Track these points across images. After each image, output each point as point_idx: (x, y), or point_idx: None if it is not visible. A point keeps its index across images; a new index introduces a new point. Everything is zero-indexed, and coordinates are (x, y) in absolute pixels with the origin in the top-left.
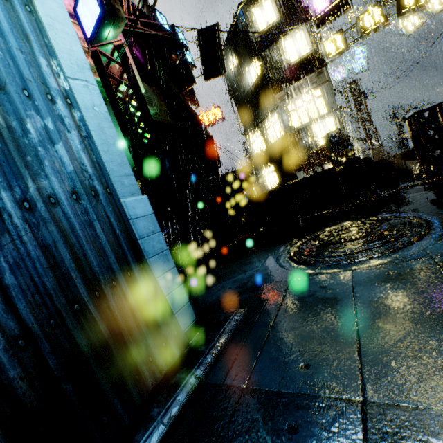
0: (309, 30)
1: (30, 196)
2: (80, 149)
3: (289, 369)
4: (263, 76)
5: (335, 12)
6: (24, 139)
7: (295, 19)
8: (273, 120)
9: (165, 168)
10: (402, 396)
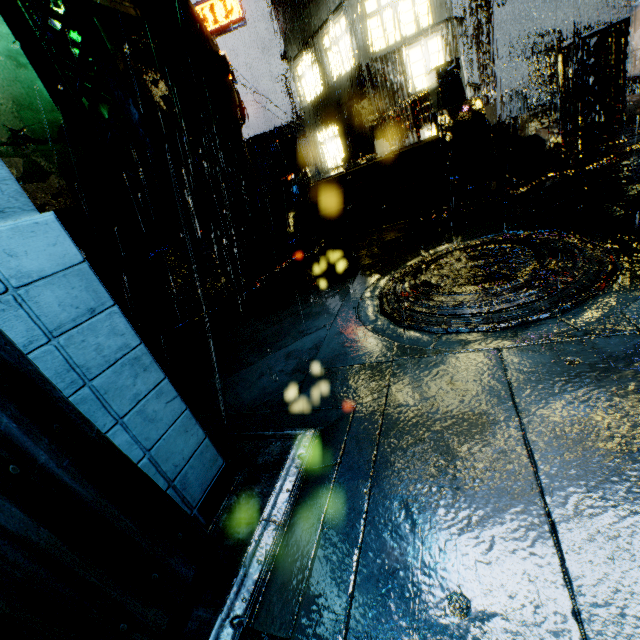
0: None
1: None
2: None
3: (428, 611)
4: None
5: None
6: None
7: None
8: (339, 32)
9: (132, 122)
10: None
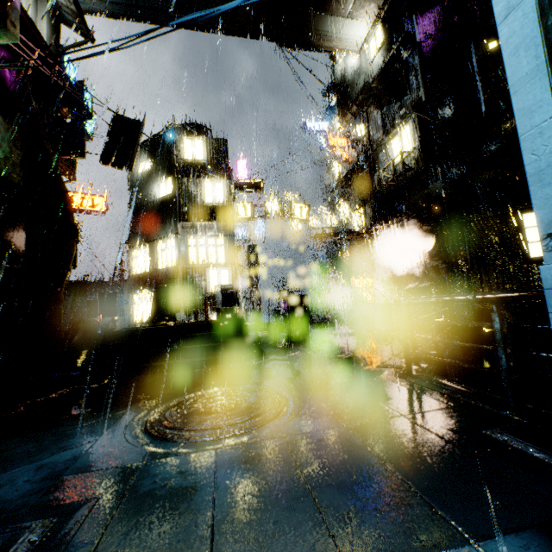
0: (228, 186)
1: None
2: None
3: None
4: (174, 198)
5: (251, 187)
6: None
7: (220, 171)
8: (169, 245)
9: None
10: None
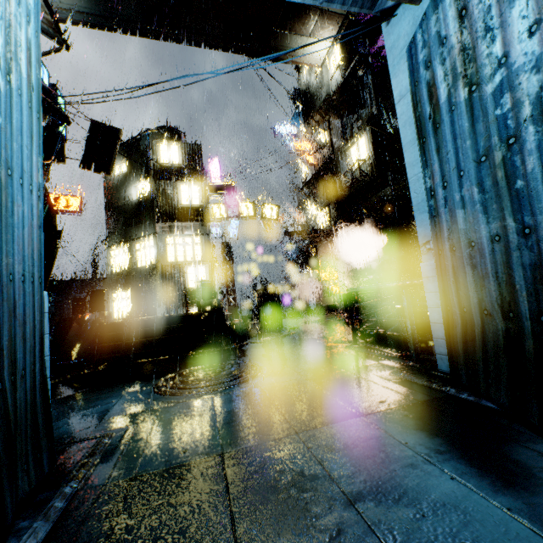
0: (203, 189)
1: (1, 269)
2: (35, 236)
3: (172, 456)
4: (151, 199)
5: (225, 189)
6: (11, 219)
7: (195, 175)
8: (148, 244)
9: None
10: (241, 445)
